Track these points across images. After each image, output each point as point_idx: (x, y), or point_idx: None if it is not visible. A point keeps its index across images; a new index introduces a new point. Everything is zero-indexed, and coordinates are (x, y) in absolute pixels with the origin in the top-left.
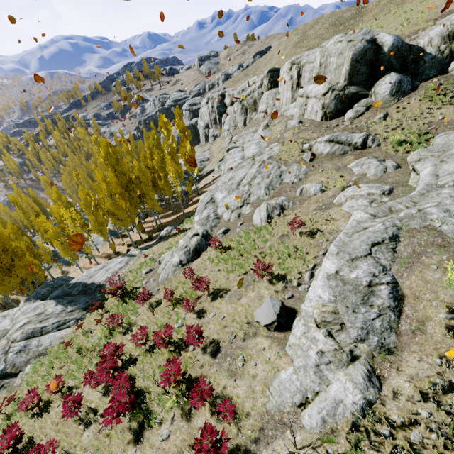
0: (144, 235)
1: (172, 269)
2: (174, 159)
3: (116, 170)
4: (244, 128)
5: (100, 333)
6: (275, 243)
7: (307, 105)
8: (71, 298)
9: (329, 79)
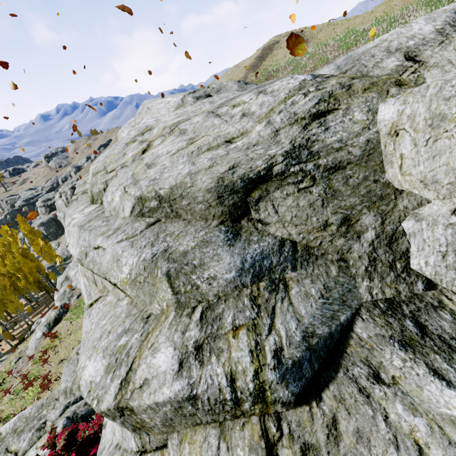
0: (15, 342)
1: (36, 342)
2: (29, 258)
3: None
4: None
5: None
6: None
7: None
8: None
9: None
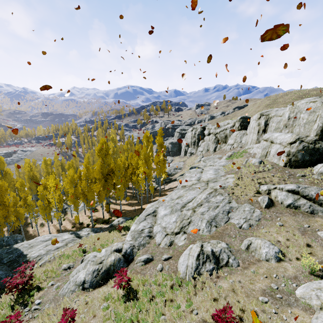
0: (107, 215)
1: (71, 287)
2: (147, 164)
3: (103, 161)
4: (213, 153)
5: None
6: None
7: (270, 148)
8: None
9: (297, 131)
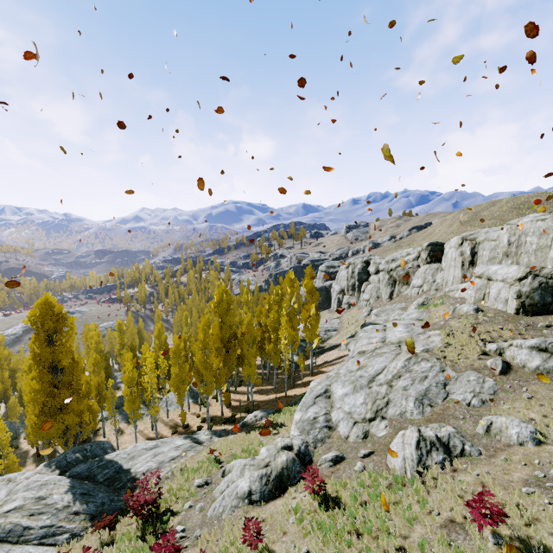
0: (227, 411)
1: (232, 501)
2: (292, 322)
3: (223, 320)
4: (389, 302)
5: None
6: (434, 540)
7: (489, 289)
8: (90, 486)
9: (525, 261)
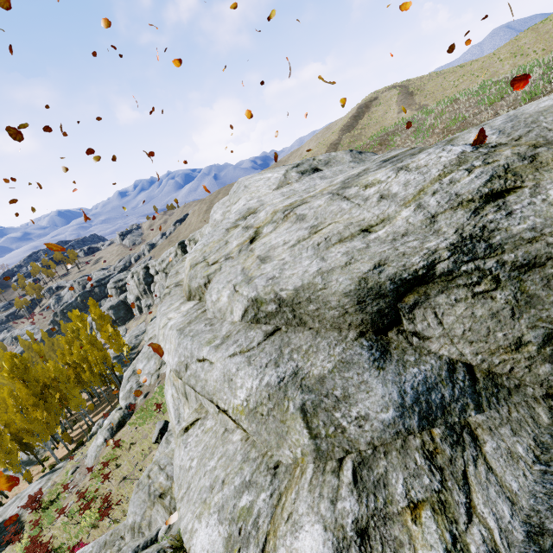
0: (72, 446)
1: (96, 450)
2: (97, 346)
3: (26, 380)
4: None
5: (19, 547)
6: None
7: None
8: None
9: None
